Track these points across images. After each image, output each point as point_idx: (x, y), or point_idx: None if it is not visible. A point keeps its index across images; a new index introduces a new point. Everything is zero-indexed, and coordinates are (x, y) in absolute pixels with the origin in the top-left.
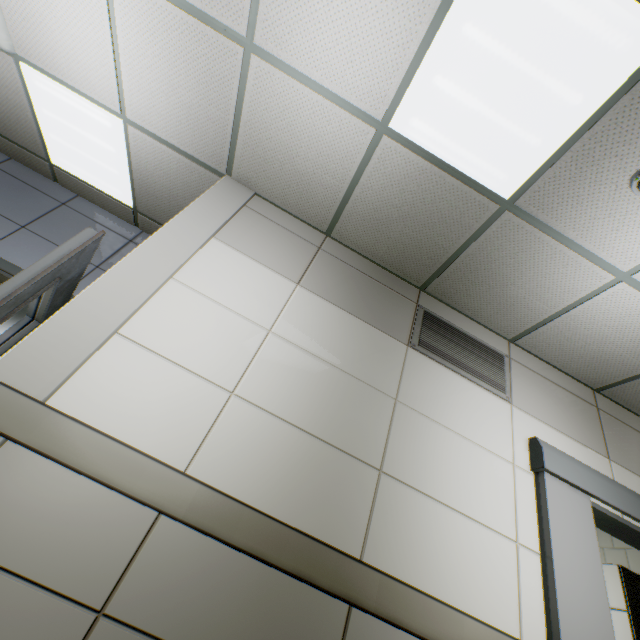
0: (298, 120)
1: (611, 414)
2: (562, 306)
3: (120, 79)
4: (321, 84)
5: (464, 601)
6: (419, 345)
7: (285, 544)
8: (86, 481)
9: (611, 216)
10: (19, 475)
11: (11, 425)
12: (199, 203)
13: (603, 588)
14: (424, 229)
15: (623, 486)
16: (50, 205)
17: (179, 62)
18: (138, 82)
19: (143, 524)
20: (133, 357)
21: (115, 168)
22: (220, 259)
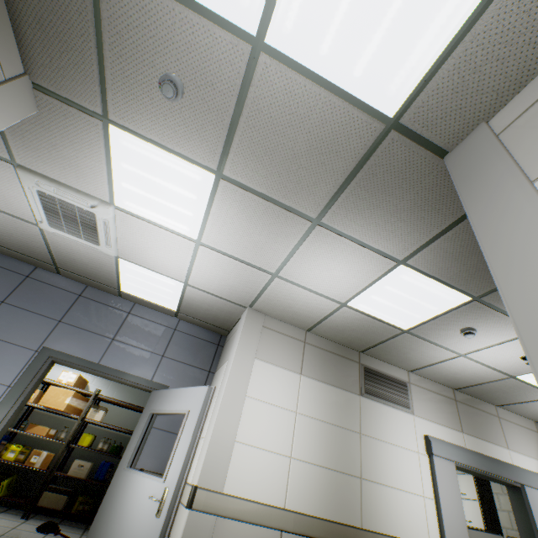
0: (297, 297)
1: (463, 402)
2: (434, 362)
3: (189, 272)
4: (313, 289)
5: (405, 533)
6: (365, 393)
7: (333, 530)
8: (251, 524)
9: (453, 338)
10: (227, 530)
11: (218, 509)
12: (242, 337)
13: (462, 510)
14: (363, 334)
15: (469, 450)
16: (122, 316)
17: (231, 273)
18: (201, 275)
19: (277, 537)
20: (246, 452)
21: (170, 297)
22: (262, 372)
